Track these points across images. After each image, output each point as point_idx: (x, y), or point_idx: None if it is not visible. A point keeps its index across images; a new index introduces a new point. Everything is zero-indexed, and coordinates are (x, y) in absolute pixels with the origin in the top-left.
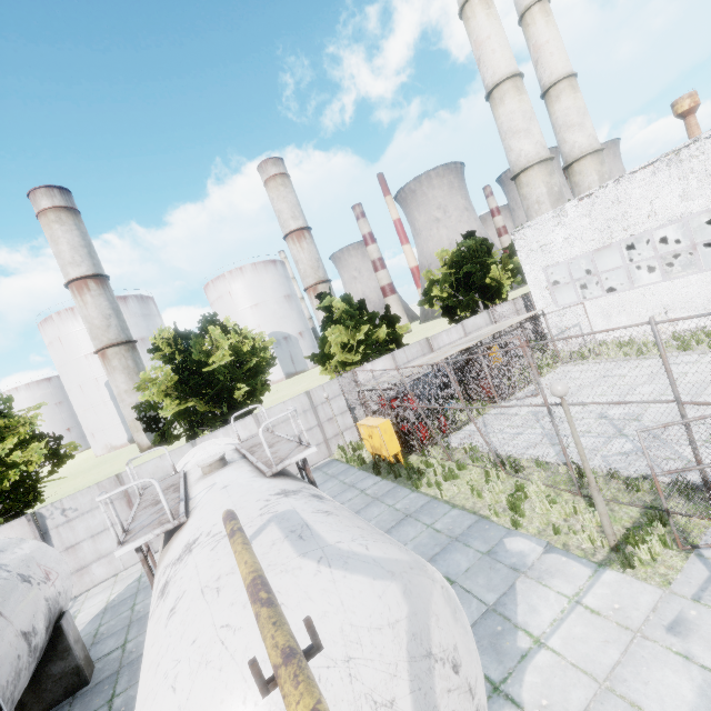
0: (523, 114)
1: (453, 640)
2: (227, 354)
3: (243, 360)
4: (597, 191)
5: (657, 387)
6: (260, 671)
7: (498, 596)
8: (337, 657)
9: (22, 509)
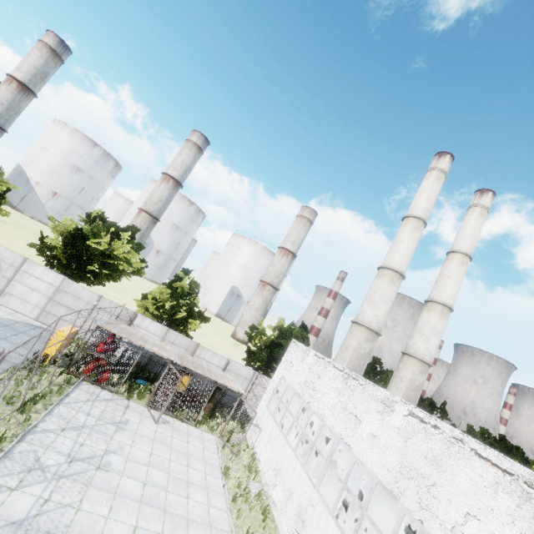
0: (382, 294)
1: None
2: (106, 246)
3: (113, 257)
4: (321, 358)
5: (161, 481)
6: None
7: None
8: None
9: None
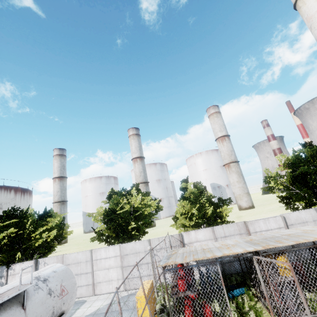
0: None
1: None
2: (128, 206)
3: (137, 210)
4: None
5: None
6: None
7: None
8: None
9: (42, 255)
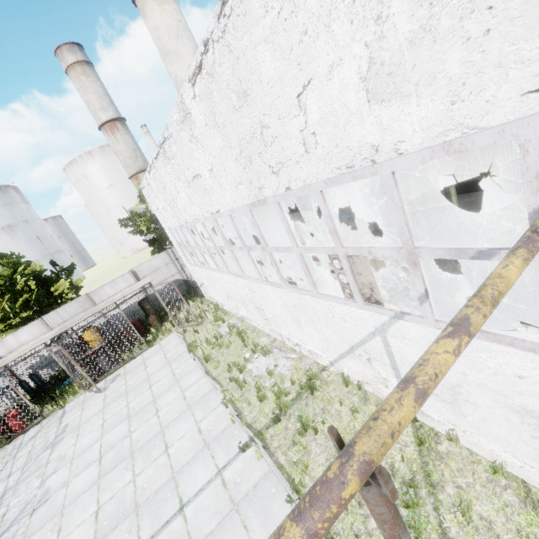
0: (168, 31)
1: None
2: None
3: None
4: (151, 169)
5: (120, 435)
6: None
7: None
8: None
9: None
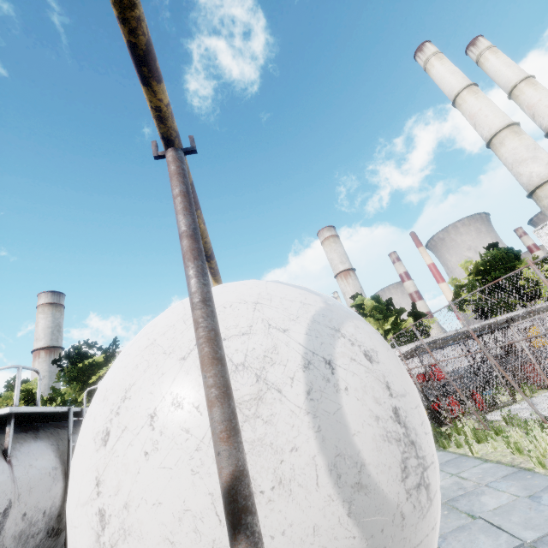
0: (526, 148)
1: (373, 347)
2: None
3: None
4: None
5: None
6: (156, 145)
7: (540, 534)
8: (249, 301)
9: None
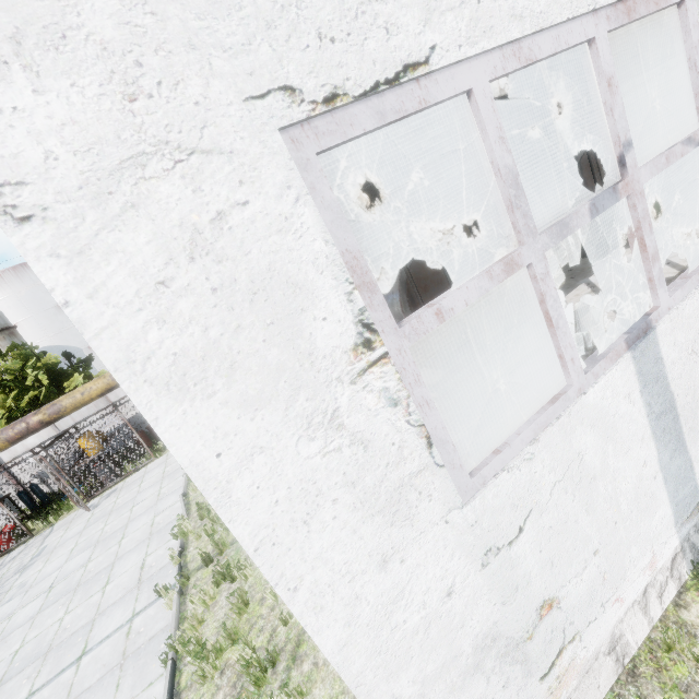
0: None
1: None
2: None
3: None
4: None
5: (79, 563)
6: None
7: None
8: None
9: None
